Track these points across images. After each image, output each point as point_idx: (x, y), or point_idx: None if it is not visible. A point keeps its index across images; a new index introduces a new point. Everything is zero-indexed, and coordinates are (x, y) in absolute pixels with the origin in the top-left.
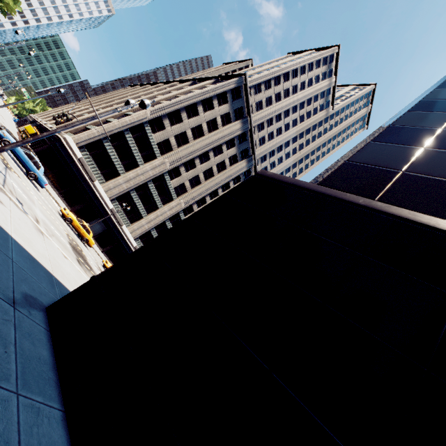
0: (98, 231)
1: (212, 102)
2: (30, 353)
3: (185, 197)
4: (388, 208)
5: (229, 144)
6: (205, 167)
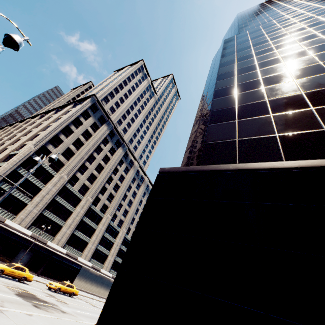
0: (26, 260)
1: (80, 119)
2: None
3: (90, 193)
4: (246, 166)
5: (105, 142)
6: (95, 165)
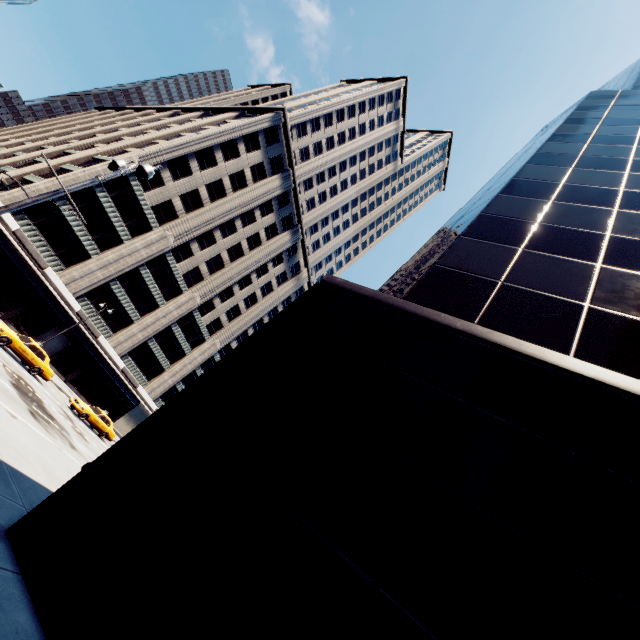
0: (56, 348)
1: (237, 146)
2: (1, 630)
3: (201, 288)
4: (490, 335)
5: (265, 209)
6: (231, 243)
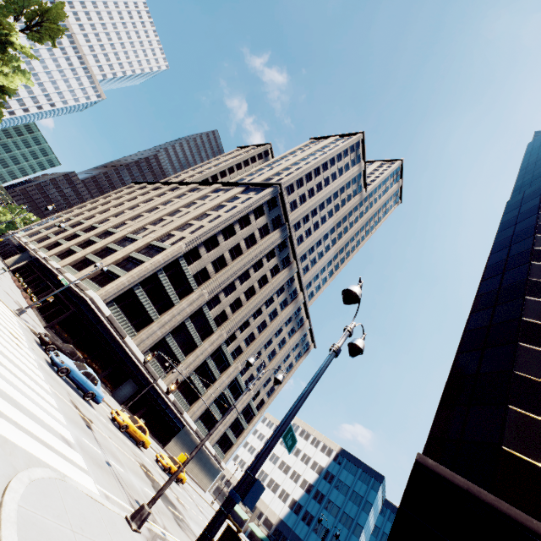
0: (128, 393)
1: (249, 217)
2: None
3: (227, 326)
4: None
5: (269, 255)
6: (246, 286)
